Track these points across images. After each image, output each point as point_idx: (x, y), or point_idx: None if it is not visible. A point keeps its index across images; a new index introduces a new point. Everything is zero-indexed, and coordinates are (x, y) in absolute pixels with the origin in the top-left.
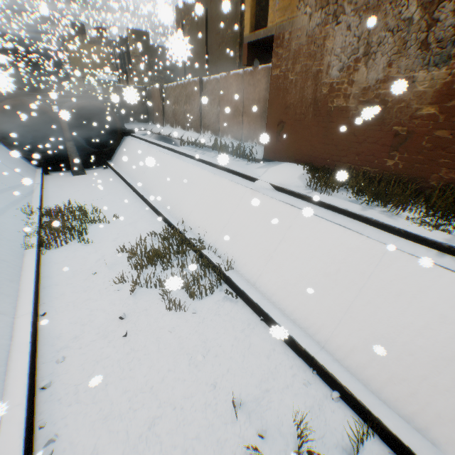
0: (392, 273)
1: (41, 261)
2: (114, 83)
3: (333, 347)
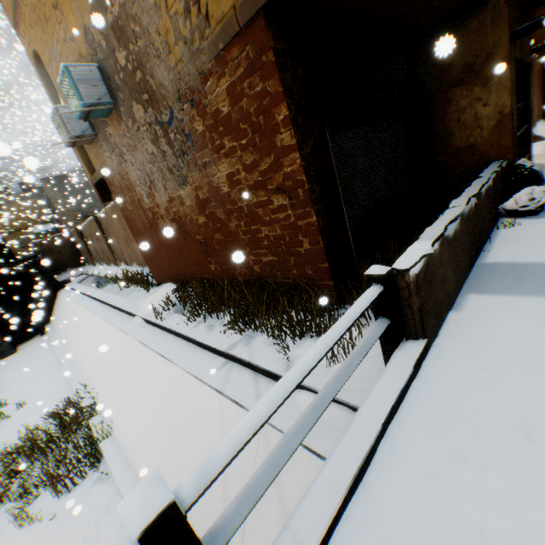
0: (187, 402)
1: None
2: (54, 230)
3: None
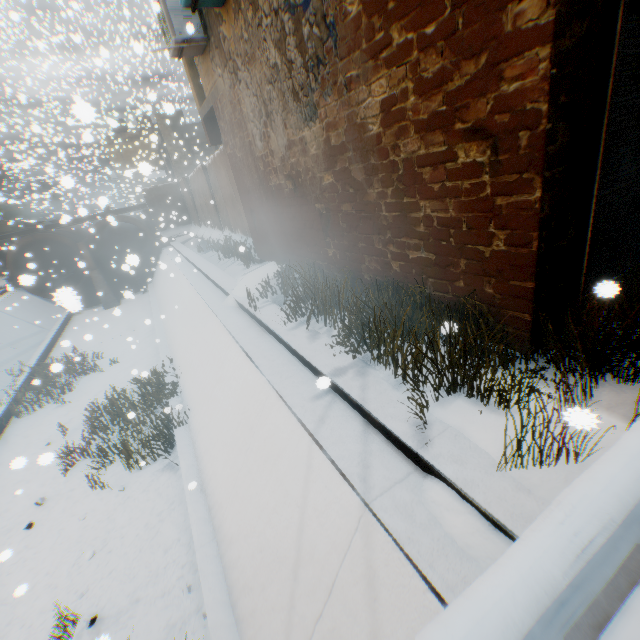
0: (267, 427)
1: (3, 435)
2: (166, 179)
3: (221, 536)
